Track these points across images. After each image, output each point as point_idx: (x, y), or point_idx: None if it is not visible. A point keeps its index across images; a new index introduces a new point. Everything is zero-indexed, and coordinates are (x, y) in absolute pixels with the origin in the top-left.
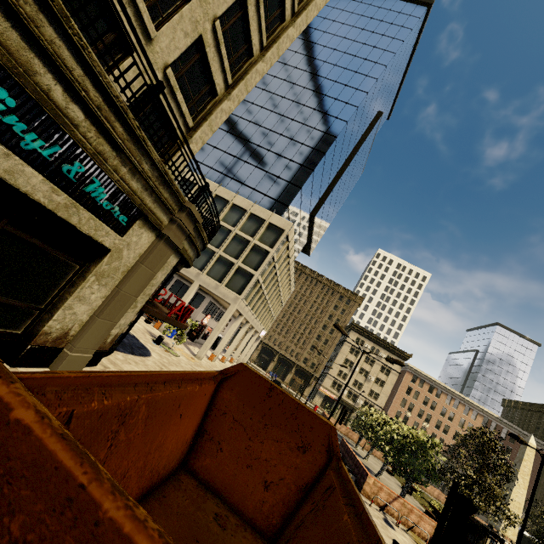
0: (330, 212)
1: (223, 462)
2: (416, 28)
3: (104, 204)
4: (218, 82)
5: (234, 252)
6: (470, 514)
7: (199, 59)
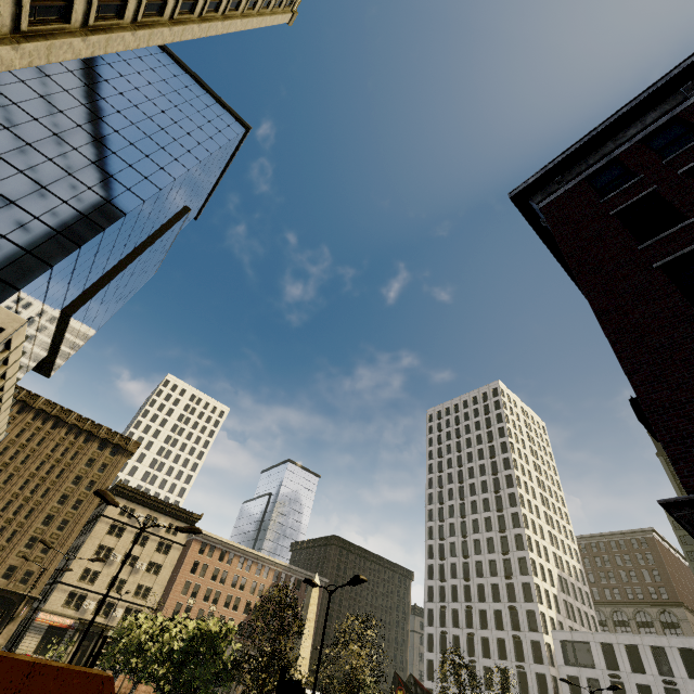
0: (100, 313)
1: None
2: (234, 142)
3: None
4: None
5: None
6: None
7: None
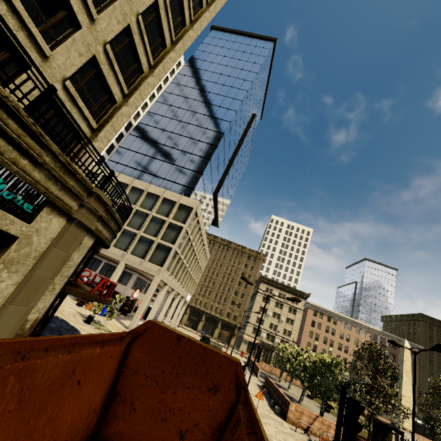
0: (229, 190)
1: (137, 422)
2: (269, 56)
3: (4, 194)
4: (115, 92)
5: (153, 232)
6: (359, 414)
7: (95, 74)
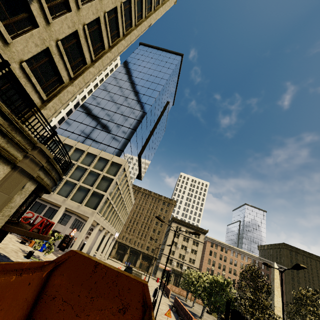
0: (150, 153)
1: None
2: (178, 64)
3: None
4: (63, 75)
5: (90, 182)
6: None
7: (48, 61)
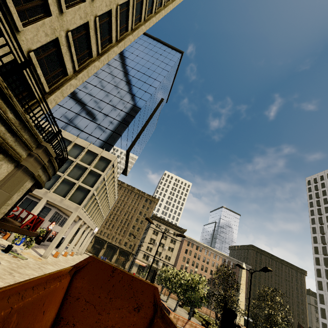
0: (138, 150)
1: None
2: (177, 62)
3: None
4: (68, 67)
5: (75, 176)
6: (234, 319)
7: (55, 51)
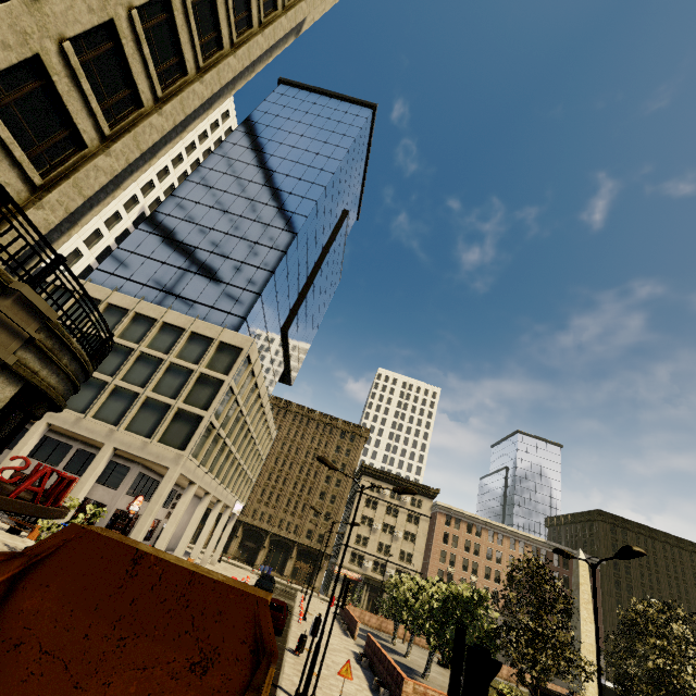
0: (308, 326)
1: None
2: (366, 128)
3: None
4: (84, 129)
5: (170, 390)
6: (491, 678)
7: (41, 90)
